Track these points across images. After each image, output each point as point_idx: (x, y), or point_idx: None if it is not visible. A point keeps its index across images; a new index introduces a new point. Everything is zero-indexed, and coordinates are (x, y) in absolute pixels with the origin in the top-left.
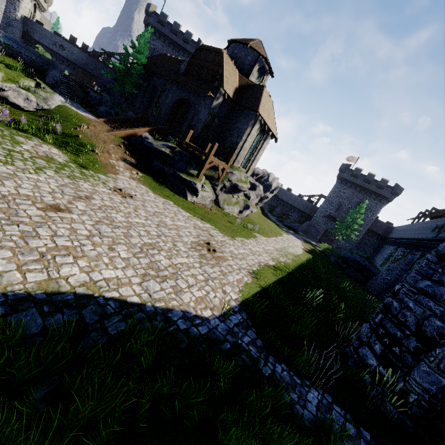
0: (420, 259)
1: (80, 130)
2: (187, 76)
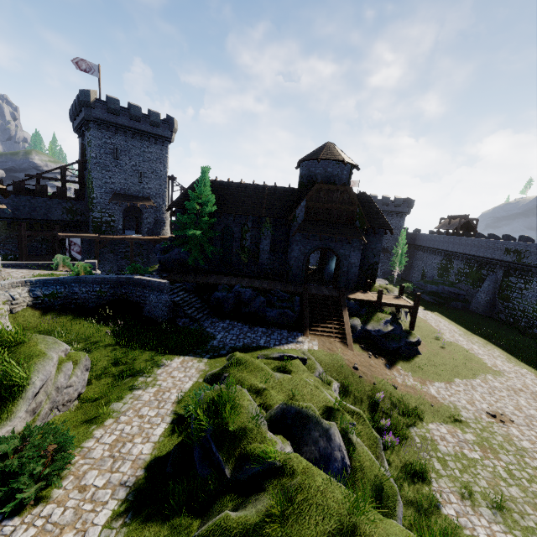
0: (508, 278)
1: (361, 375)
2: (314, 222)
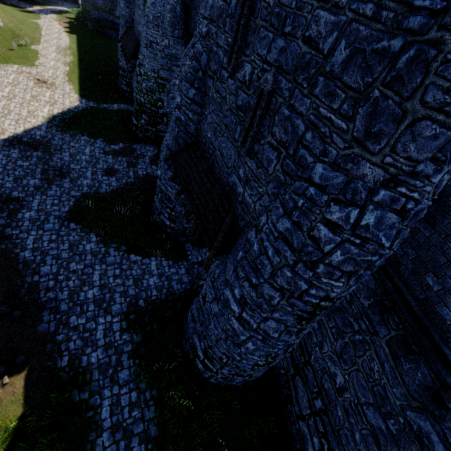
0: None
1: None
2: None
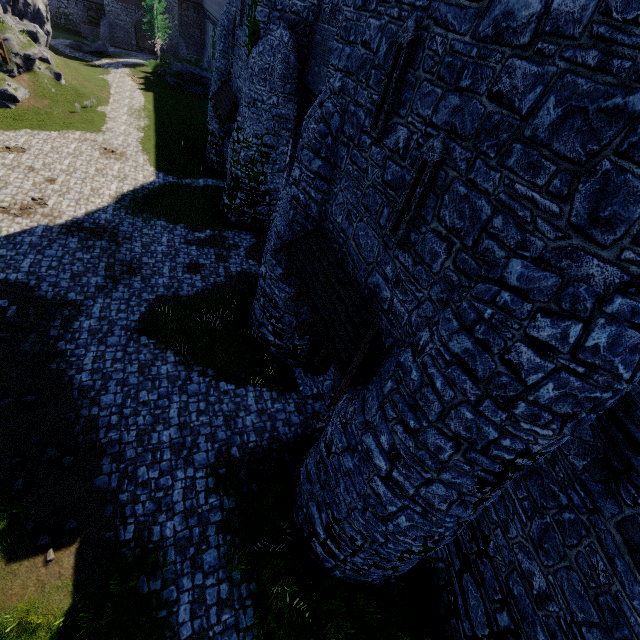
0: None
1: None
2: None
